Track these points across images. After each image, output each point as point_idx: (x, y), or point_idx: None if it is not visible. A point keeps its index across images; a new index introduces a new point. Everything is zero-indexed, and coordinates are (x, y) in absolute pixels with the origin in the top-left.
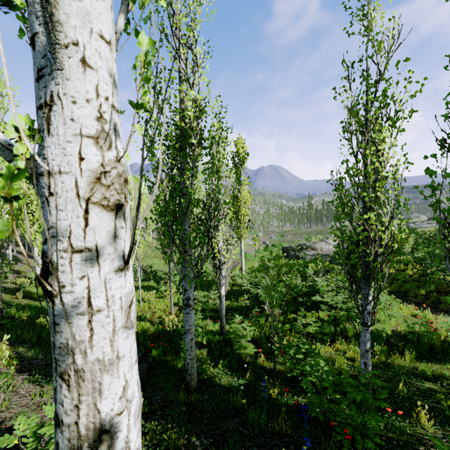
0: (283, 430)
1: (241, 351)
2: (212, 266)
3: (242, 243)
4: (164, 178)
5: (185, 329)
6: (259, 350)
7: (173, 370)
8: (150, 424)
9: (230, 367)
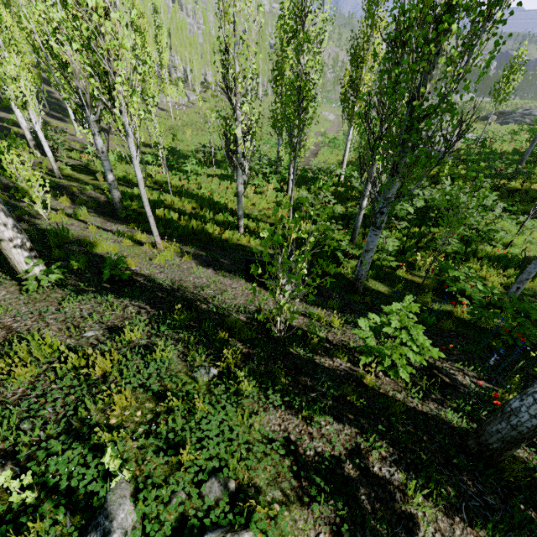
0: (449, 328)
1: (382, 263)
2: (359, 173)
3: (351, 129)
4: (387, 59)
5: (369, 248)
6: (399, 264)
7: (327, 274)
8: (347, 315)
9: (378, 276)
